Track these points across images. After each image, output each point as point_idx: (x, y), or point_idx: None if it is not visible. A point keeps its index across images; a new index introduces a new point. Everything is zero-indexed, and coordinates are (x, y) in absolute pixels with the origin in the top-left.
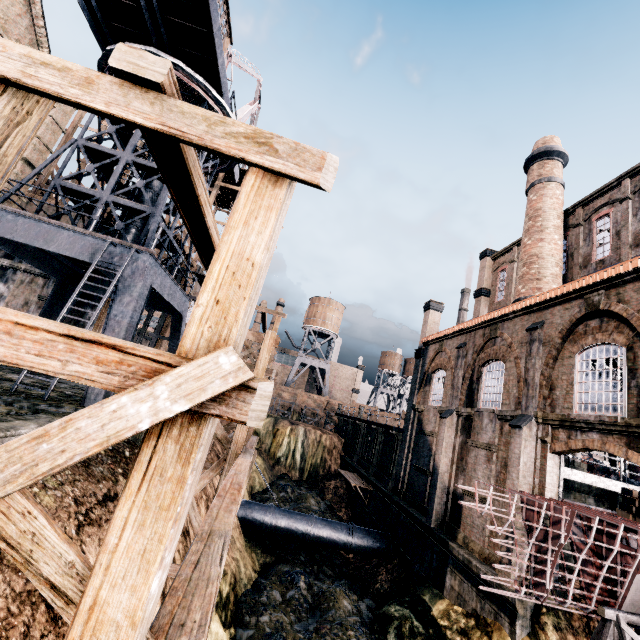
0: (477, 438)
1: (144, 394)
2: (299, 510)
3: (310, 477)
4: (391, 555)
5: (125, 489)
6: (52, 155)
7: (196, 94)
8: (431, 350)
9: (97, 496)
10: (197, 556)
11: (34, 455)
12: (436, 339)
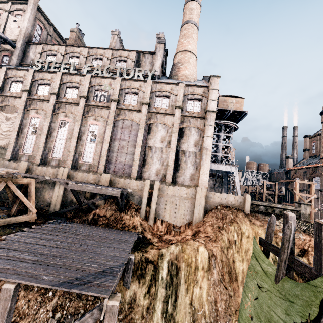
0: None
1: (312, 197)
2: None
3: None
4: None
5: (312, 201)
6: None
7: (231, 125)
8: (292, 172)
9: None
10: None
11: (309, 199)
12: (294, 169)
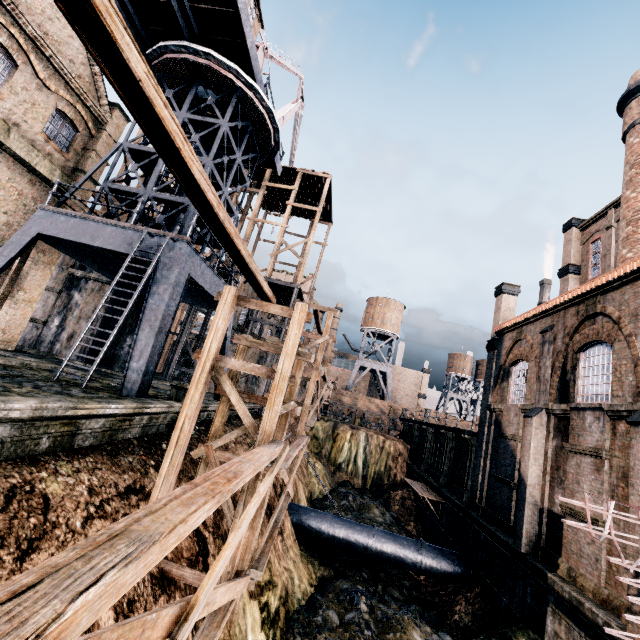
0: (578, 441)
1: None
2: (362, 521)
3: (374, 486)
4: (471, 582)
5: None
6: (101, 160)
7: (229, 83)
8: (507, 339)
9: (118, 487)
10: (39, 576)
11: None
12: (512, 326)
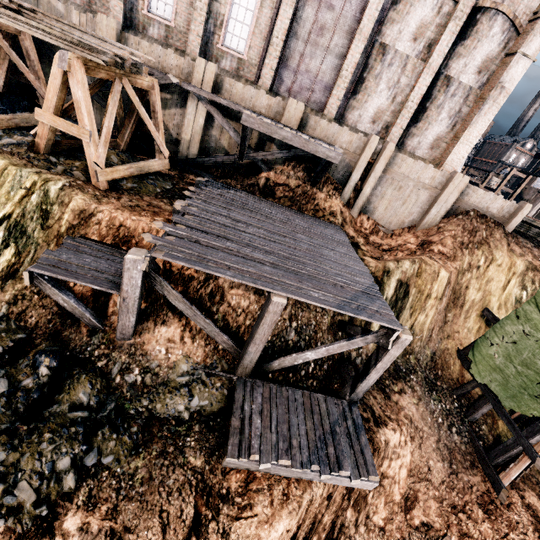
0: None
1: None
2: None
3: None
4: None
5: None
6: None
7: None
8: None
9: None
10: None
11: None
12: None
